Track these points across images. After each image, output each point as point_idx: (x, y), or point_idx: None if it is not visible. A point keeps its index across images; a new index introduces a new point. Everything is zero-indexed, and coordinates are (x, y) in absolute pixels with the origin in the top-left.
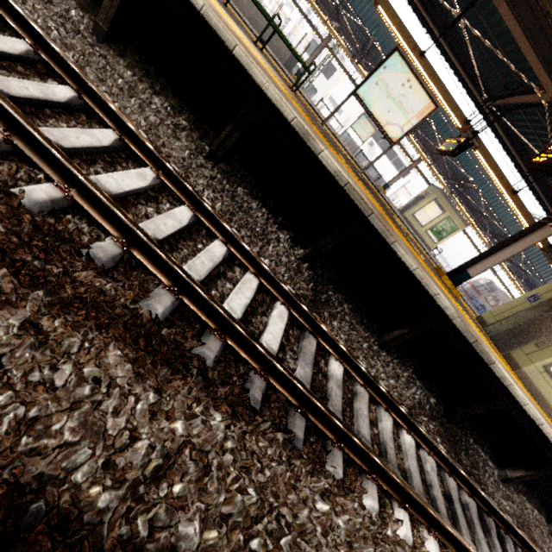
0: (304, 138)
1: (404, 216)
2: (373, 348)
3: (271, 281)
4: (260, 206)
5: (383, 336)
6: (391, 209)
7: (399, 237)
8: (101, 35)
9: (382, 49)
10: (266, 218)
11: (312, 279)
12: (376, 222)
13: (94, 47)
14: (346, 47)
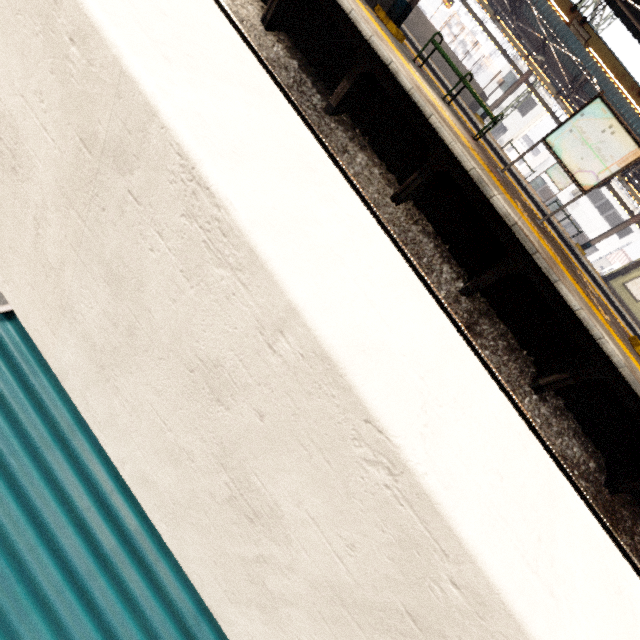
0: (479, 185)
1: (609, 284)
2: (525, 389)
3: (432, 297)
4: (429, 241)
5: (538, 380)
6: (588, 273)
7: (570, 283)
8: (330, 111)
9: (598, 83)
10: (433, 252)
11: (469, 311)
12: (540, 261)
13: (324, 119)
14: (549, 83)
